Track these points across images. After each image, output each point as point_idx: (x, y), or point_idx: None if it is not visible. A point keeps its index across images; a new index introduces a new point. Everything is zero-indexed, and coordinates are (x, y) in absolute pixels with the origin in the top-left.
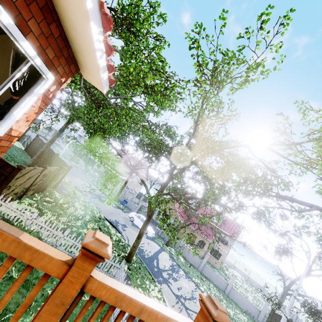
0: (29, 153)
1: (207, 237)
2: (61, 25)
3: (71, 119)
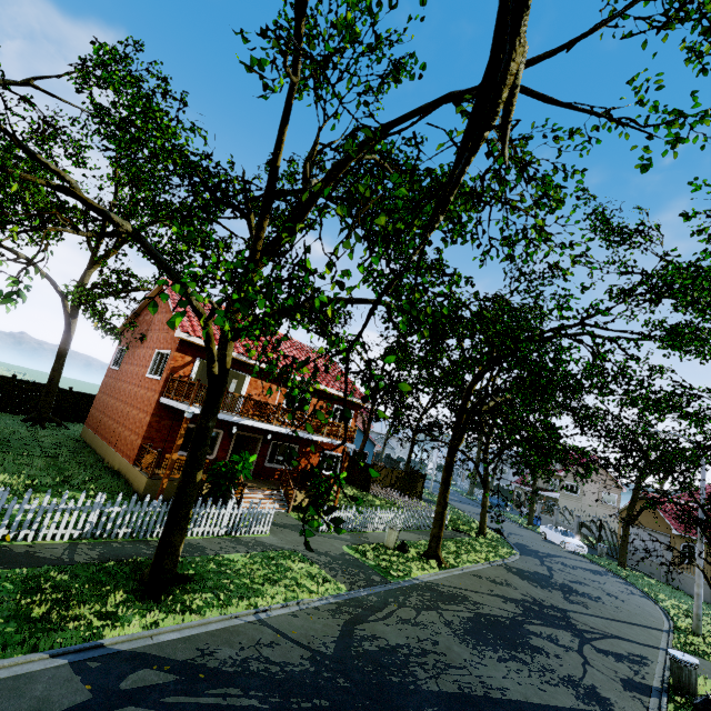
0: None
1: None
2: (350, 400)
3: (414, 431)
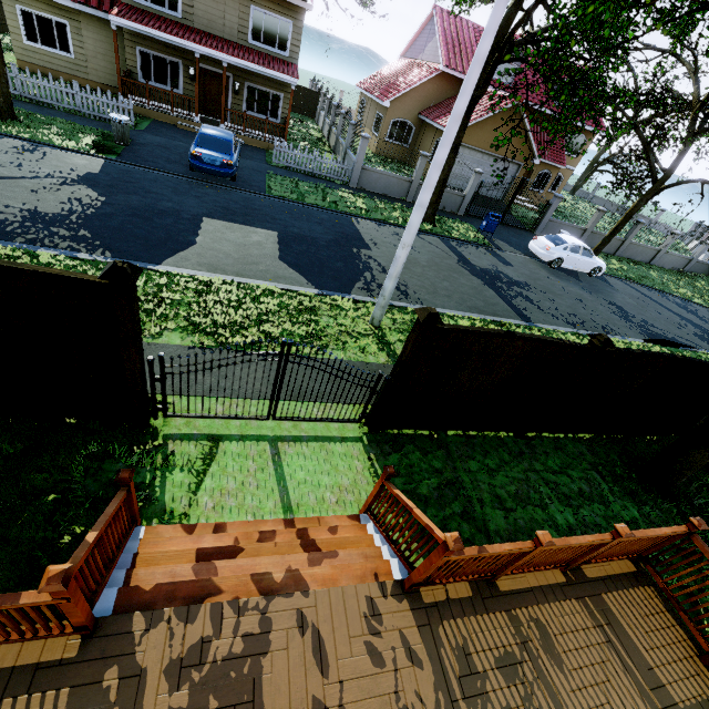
0: (452, 426)
1: (557, 161)
2: None
3: None
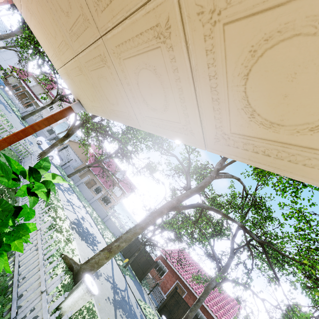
0: None
1: (105, 185)
2: None
3: None
